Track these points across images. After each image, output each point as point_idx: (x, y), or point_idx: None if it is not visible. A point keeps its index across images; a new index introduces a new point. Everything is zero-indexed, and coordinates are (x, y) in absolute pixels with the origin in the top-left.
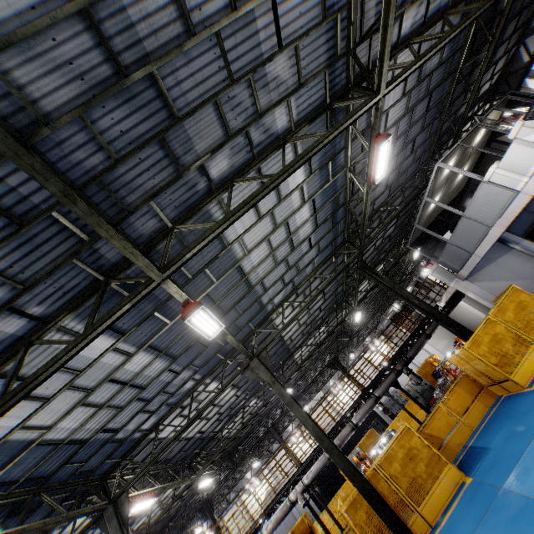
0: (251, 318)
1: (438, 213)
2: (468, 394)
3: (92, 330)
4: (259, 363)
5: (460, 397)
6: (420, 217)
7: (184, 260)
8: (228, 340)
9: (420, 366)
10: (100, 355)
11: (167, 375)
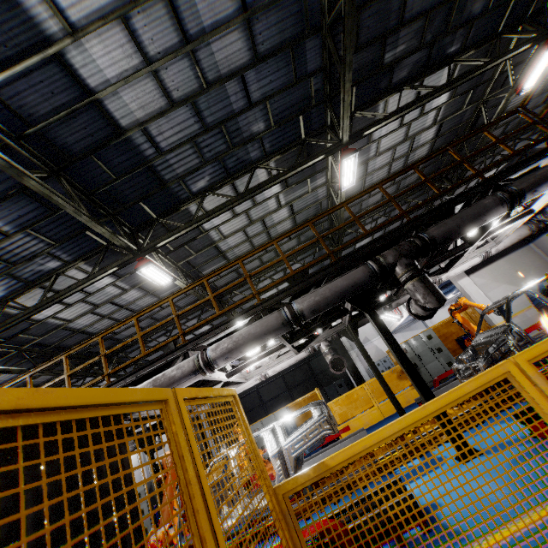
0: None
1: None
2: None
3: None
4: None
5: None
6: None
7: None
8: None
9: (442, 322)
10: None
11: None
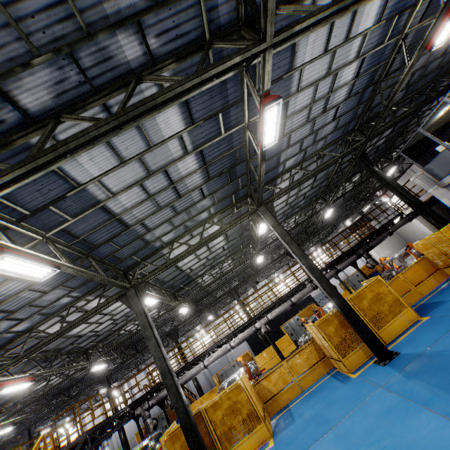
0: (266, 172)
1: (434, 129)
2: (424, 271)
3: (204, 72)
4: (266, 210)
5: (417, 273)
6: (427, 121)
7: (292, 33)
8: (261, 169)
9: (361, 268)
10: (170, 137)
11: (197, 194)
